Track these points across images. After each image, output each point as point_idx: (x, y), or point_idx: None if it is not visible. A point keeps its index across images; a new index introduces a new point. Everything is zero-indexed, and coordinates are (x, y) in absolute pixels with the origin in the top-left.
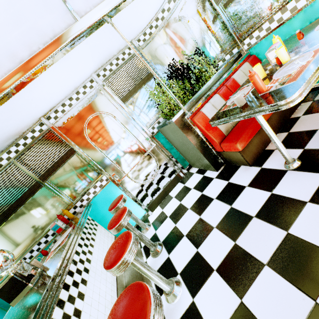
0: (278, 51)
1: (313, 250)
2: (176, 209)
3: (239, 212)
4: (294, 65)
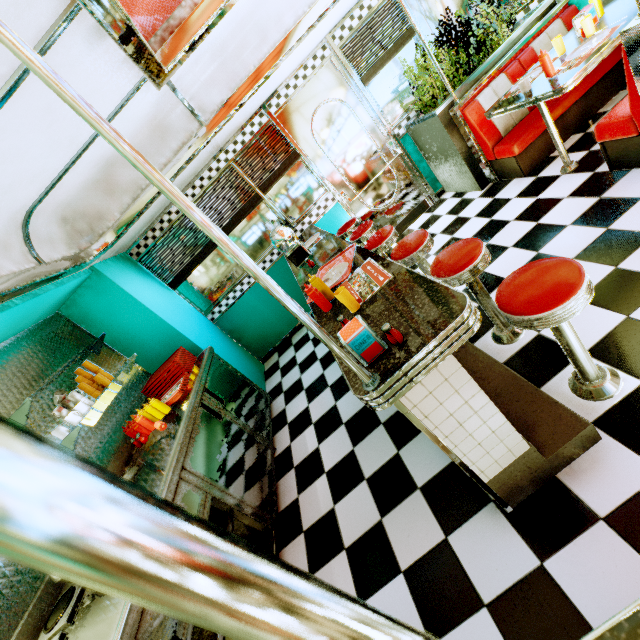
0: (583, 22)
1: (551, 228)
2: None
3: (497, 221)
4: (589, 45)
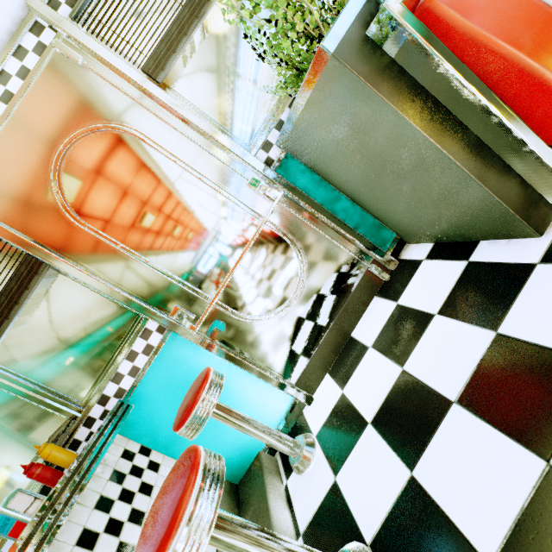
0: None
1: None
2: (394, 396)
3: None
4: None
